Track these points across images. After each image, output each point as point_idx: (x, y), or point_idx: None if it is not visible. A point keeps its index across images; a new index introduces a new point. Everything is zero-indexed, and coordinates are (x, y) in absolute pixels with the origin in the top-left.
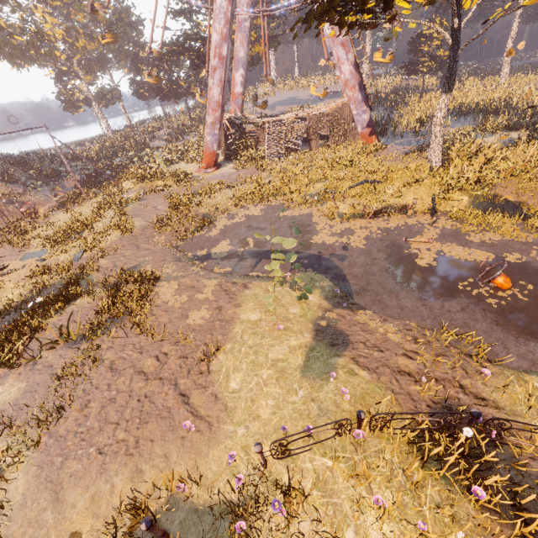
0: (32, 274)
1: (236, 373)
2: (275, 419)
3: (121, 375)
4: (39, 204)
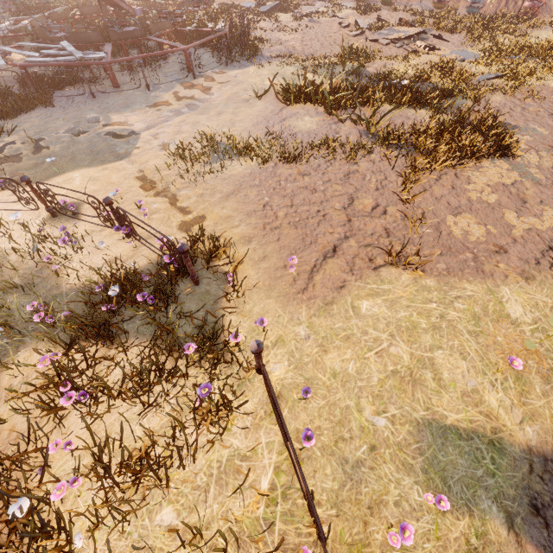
0: (436, 64)
1: (385, 304)
2: (326, 377)
3: (343, 184)
4: (550, 13)
